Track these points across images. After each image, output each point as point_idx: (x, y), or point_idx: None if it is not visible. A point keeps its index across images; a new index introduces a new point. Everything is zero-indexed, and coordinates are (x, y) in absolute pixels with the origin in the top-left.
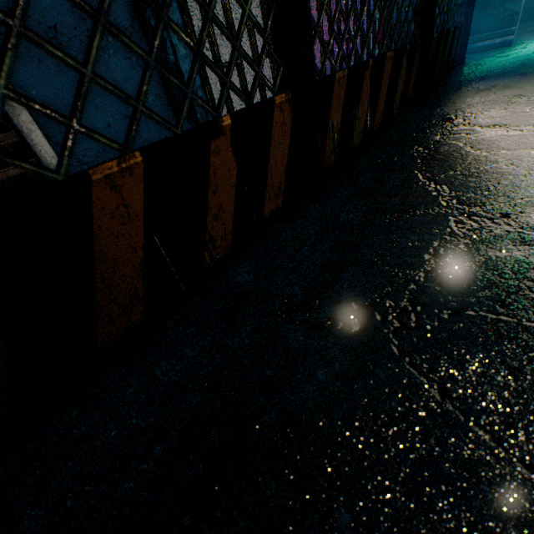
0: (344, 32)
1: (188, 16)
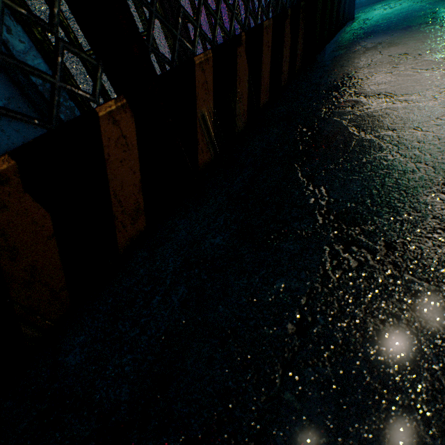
0: (198, 7)
1: (22, 1)
